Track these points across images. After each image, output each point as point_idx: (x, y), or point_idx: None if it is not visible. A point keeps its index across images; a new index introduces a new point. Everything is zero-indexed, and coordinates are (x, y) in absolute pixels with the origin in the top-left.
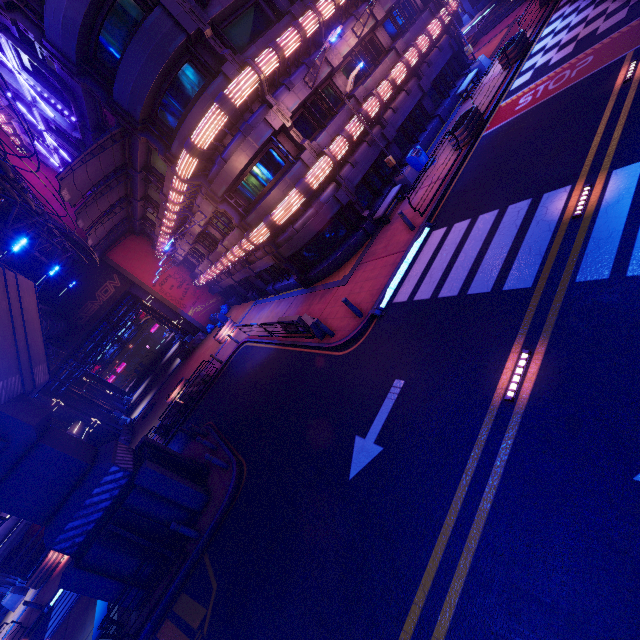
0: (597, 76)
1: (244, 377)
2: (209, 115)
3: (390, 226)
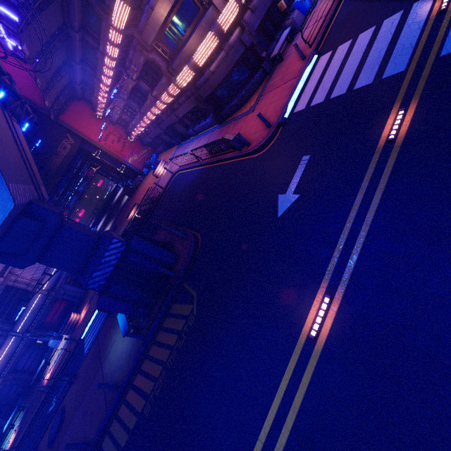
0: None
1: (183, 191)
2: None
3: (283, 63)
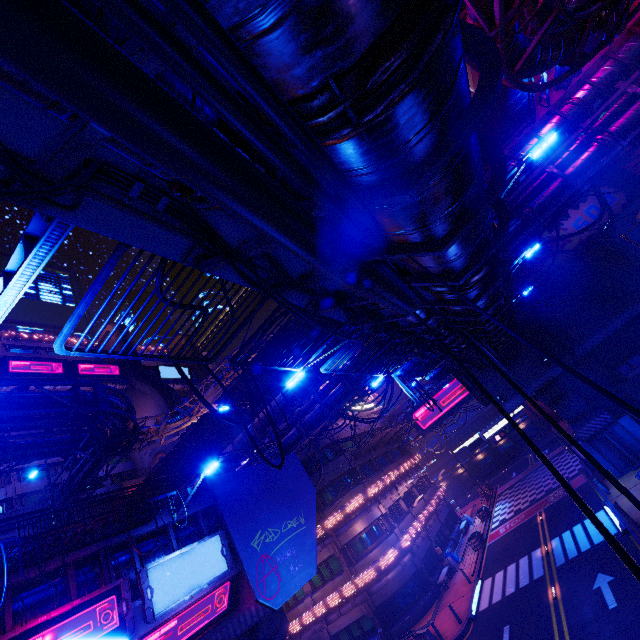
0: (529, 519)
1: None
2: (357, 497)
3: (451, 589)
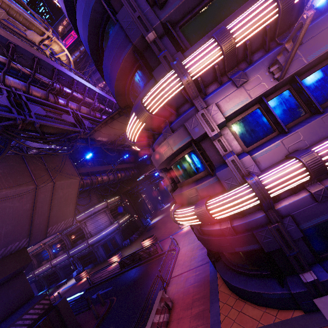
0: None
1: (140, 294)
2: (131, 119)
3: None
